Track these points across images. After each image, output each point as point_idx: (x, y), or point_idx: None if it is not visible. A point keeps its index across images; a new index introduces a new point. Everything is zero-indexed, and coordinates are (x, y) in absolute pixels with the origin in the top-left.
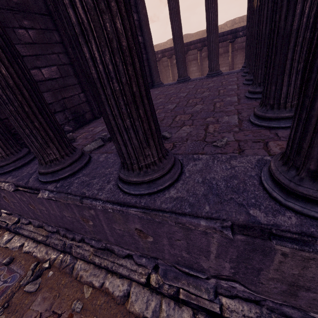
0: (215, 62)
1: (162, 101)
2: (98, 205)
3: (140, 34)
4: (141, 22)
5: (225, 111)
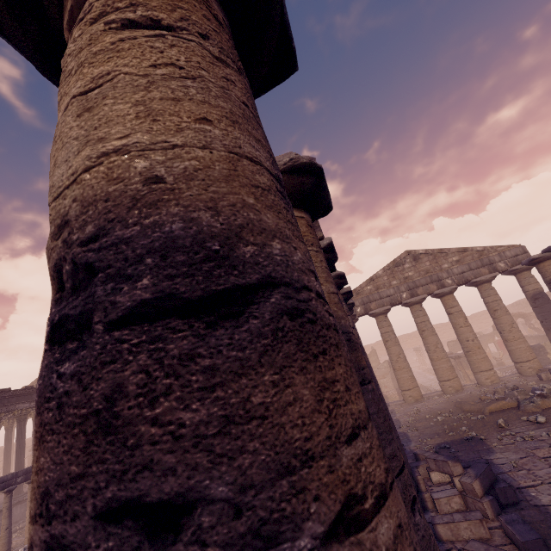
0: None
1: None
2: None
3: None
4: None
5: None
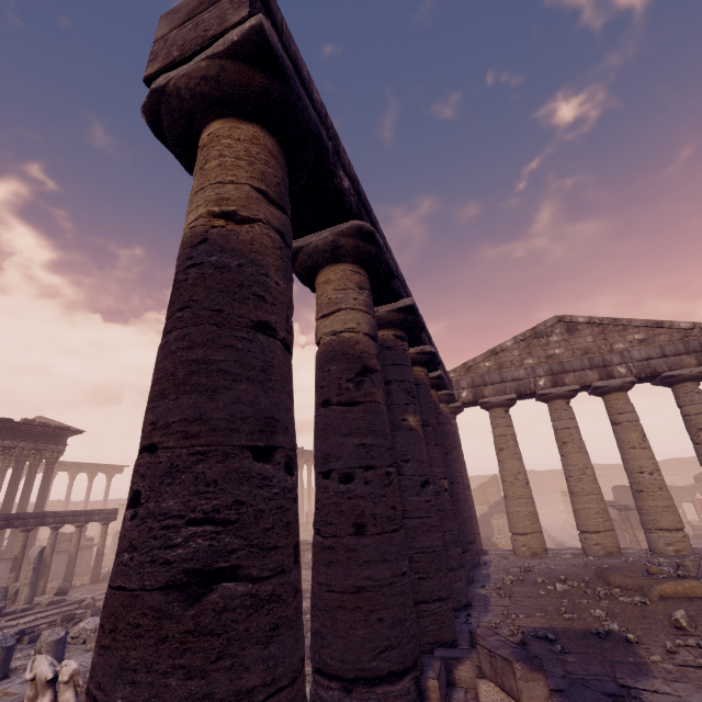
0: None
1: None
2: None
3: None
4: None
5: None
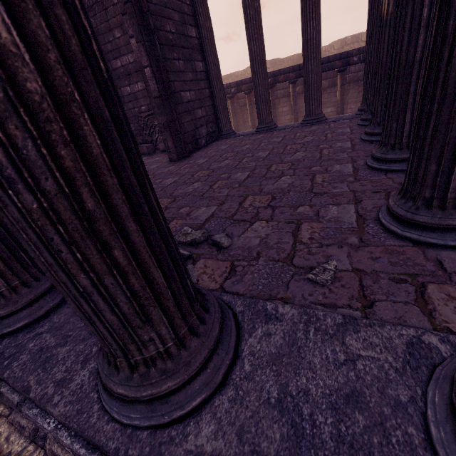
0: (315, 103)
1: (228, 164)
2: (46, 431)
3: (201, 58)
4: (203, 40)
5: (332, 194)
